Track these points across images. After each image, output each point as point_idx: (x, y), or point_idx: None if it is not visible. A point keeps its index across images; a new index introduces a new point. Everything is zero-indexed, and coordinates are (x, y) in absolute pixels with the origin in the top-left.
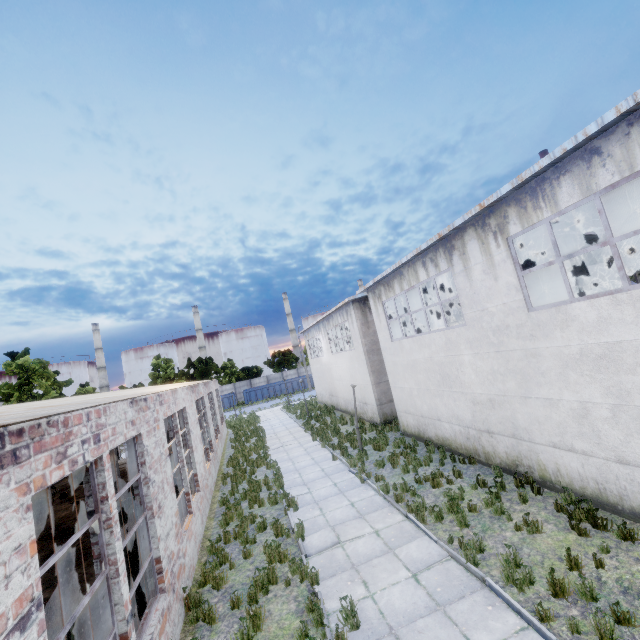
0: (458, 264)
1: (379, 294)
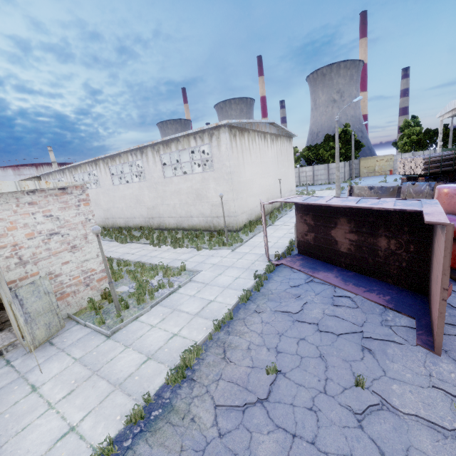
0: (65, 177)
1: (45, 178)
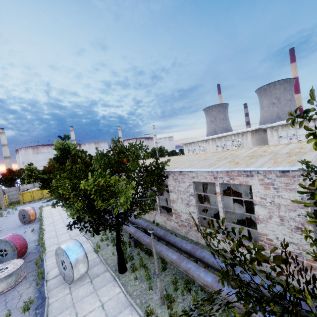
0: None
1: (276, 129)
